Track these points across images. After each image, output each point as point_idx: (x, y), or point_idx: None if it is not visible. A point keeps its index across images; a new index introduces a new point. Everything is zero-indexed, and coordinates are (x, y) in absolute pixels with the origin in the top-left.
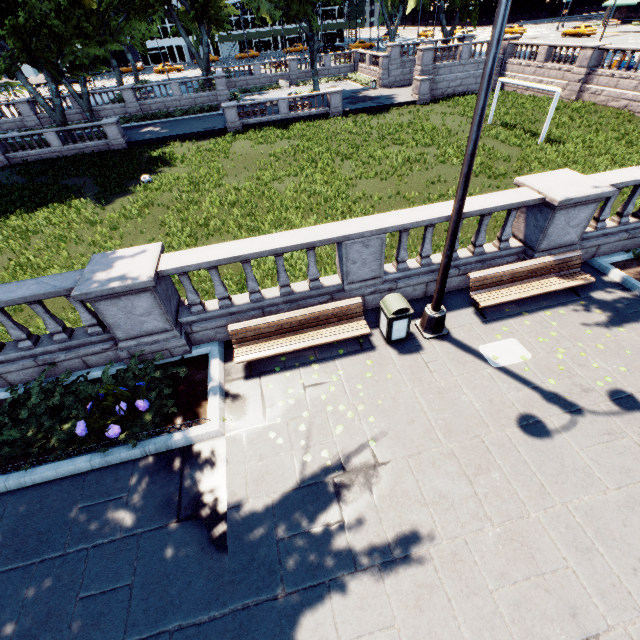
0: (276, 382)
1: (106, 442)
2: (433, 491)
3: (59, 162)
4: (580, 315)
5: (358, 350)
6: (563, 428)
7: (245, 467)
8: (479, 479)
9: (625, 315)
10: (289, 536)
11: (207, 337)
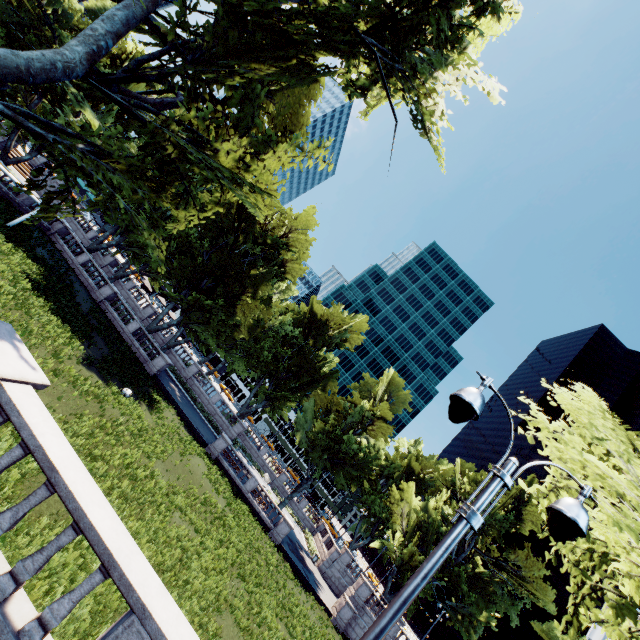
0: None
1: None
2: None
3: (115, 331)
4: None
5: None
6: None
7: None
8: None
9: None
10: None
11: None
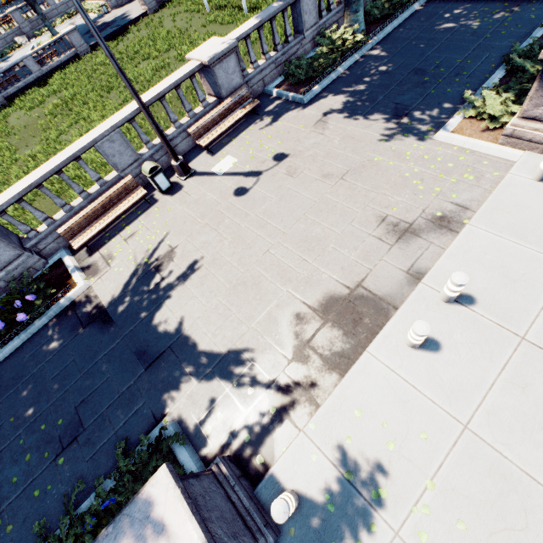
0: (108, 247)
1: (22, 325)
2: (201, 243)
3: None
4: (260, 126)
5: (149, 207)
6: (254, 185)
7: (108, 290)
8: (220, 227)
9: (281, 114)
10: (140, 298)
11: (54, 249)
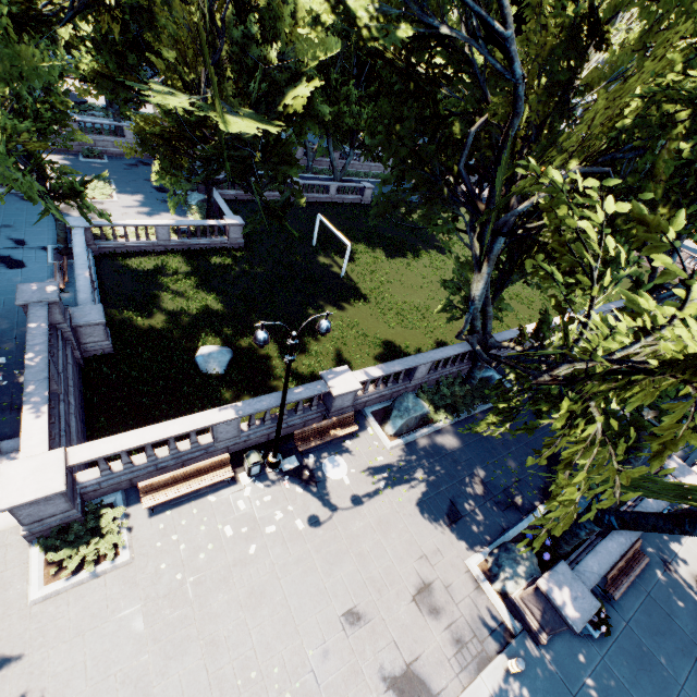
0: None
1: None
2: None
3: (341, 208)
4: None
5: None
6: None
7: None
8: None
9: None
10: None
11: None
